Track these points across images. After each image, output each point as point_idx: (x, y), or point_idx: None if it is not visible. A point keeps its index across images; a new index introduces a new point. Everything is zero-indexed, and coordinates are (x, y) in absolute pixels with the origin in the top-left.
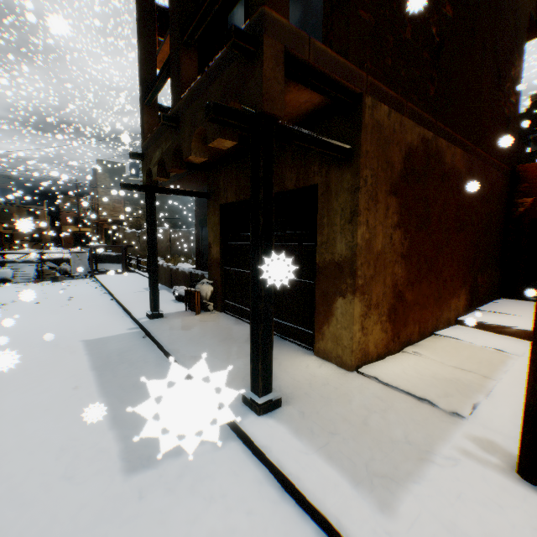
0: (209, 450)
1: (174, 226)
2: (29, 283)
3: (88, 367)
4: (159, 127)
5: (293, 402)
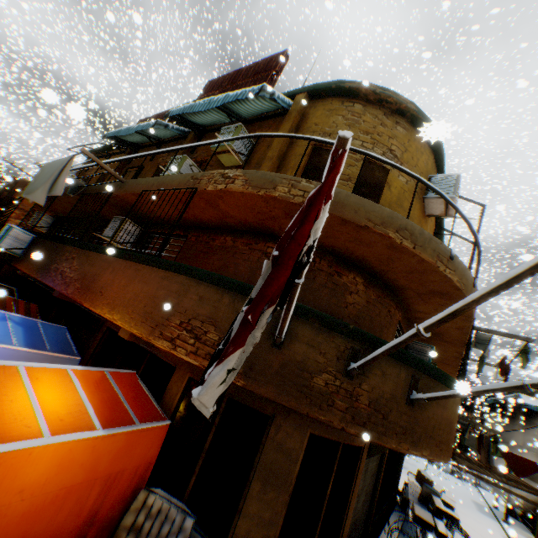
0: (491, 518)
1: None
2: (447, 472)
3: (473, 501)
4: None
5: (511, 525)
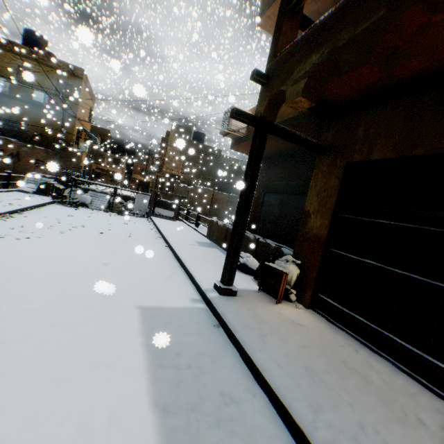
0: None
1: (216, 189)
2: (100, 211)
3: (144, 388)
4: (336, 10)
5: None
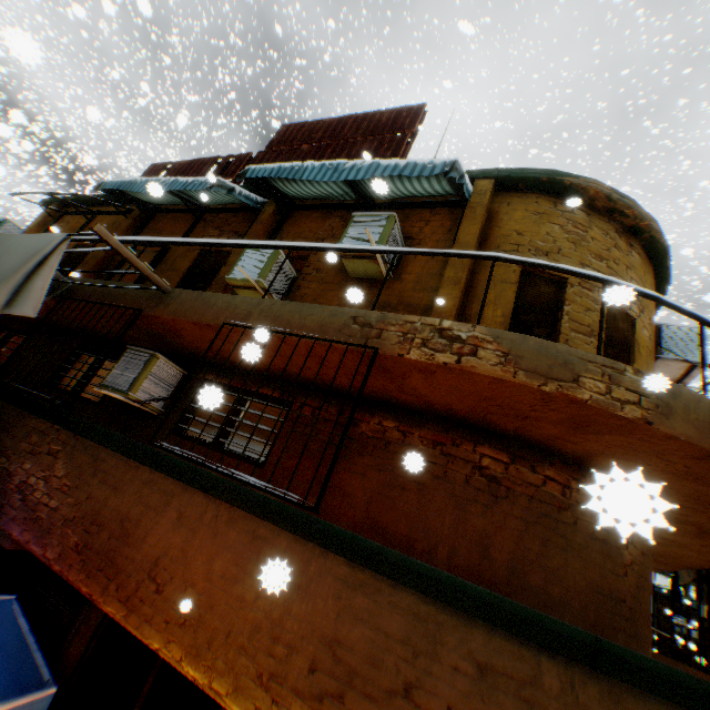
0: None
1: None
2: None
3: None
4: None
5: None
